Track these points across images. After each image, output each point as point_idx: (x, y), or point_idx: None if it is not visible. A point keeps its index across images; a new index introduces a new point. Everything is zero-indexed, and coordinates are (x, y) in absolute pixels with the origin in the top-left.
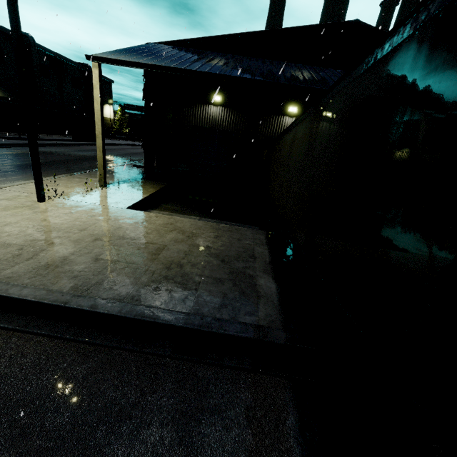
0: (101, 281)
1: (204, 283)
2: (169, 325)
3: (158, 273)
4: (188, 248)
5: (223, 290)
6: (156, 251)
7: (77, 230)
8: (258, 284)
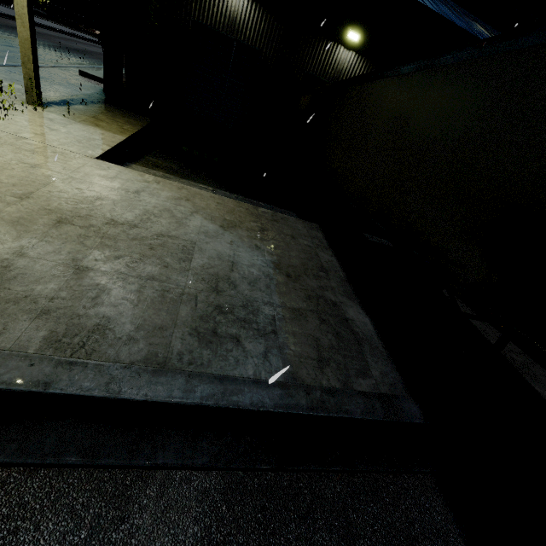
0: (105, 322)
1: (281, 318)
2: (263, 413)
3: (204, 301)
4: (230, 249)
5: (311, 333)
6: (184, 254)
7: (11, 195)
8: (349, 318)
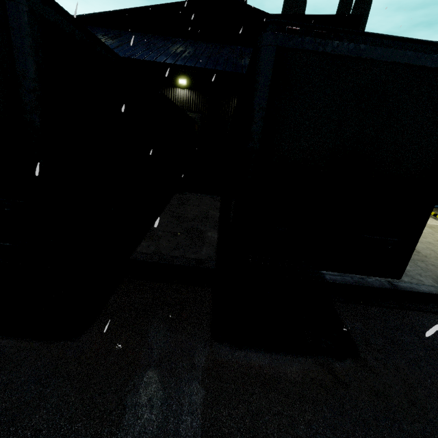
0: None
1: None
2: None
3: None
4: None
5: None
6: None
7: None
8: None
